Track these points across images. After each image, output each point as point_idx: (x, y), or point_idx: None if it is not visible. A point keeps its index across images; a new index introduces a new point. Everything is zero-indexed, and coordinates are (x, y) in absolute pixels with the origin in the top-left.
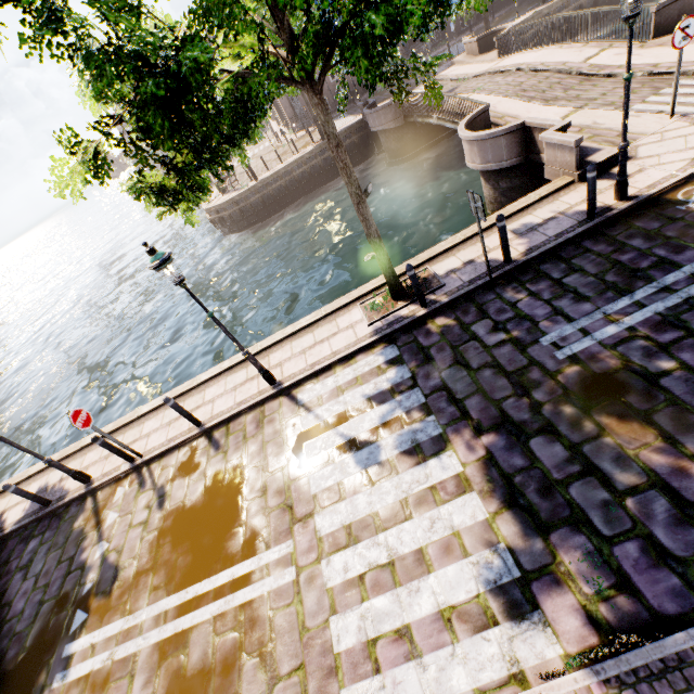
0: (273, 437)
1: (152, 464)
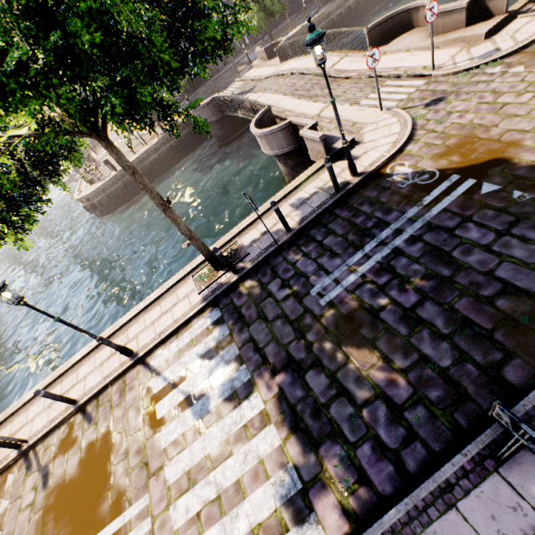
0: (133, 403)
1: (37, 446)
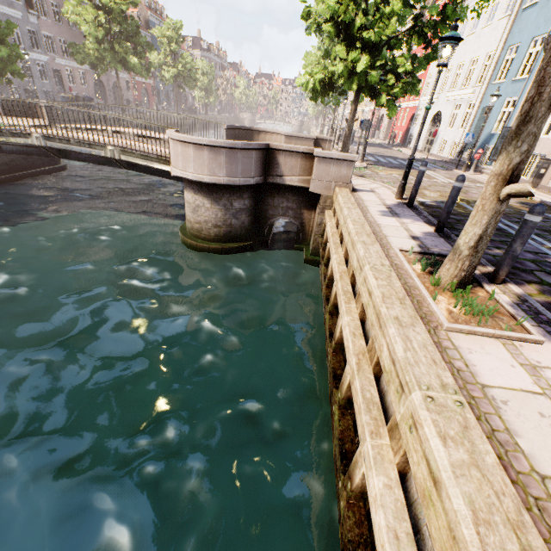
0: None
1: None
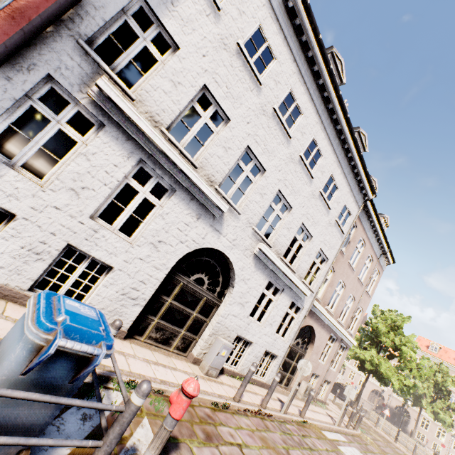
0: None
1: None
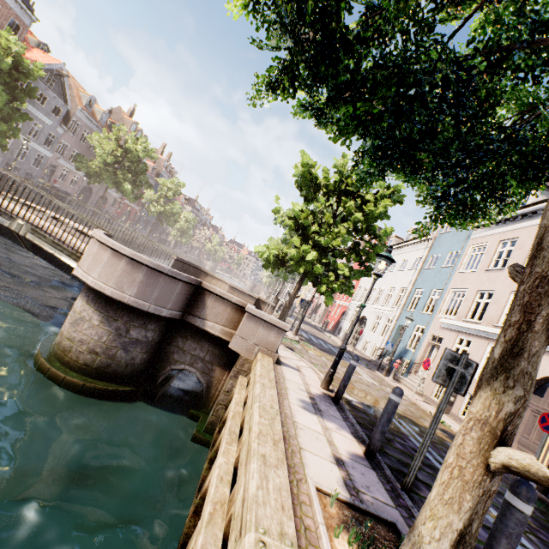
0: None
1: None
